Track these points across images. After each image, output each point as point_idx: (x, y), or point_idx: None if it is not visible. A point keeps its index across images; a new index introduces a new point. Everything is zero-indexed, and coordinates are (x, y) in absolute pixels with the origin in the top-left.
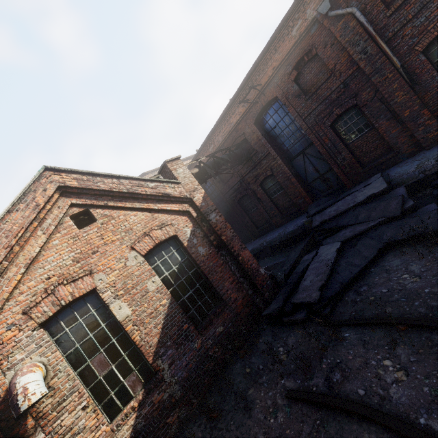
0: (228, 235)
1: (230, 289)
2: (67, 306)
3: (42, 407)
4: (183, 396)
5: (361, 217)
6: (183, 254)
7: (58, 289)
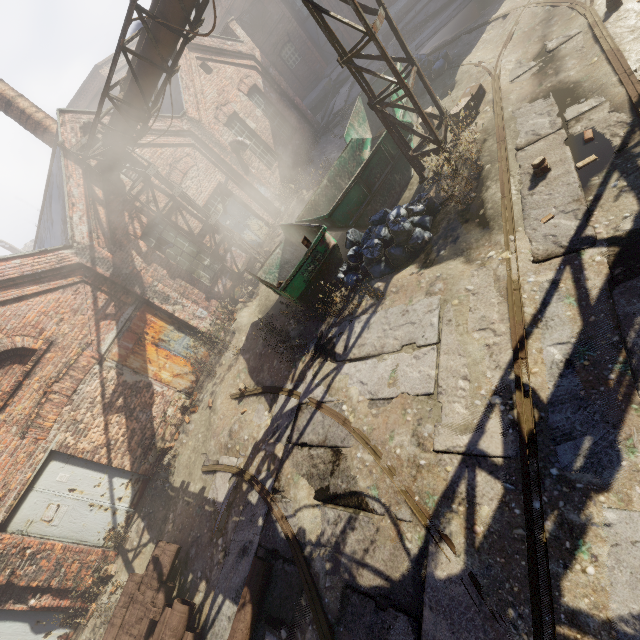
0: (284, 86)
1: (295, 122)
2: (227, 121)
3: (245, 159)
4: (293, 167)
5: (361, 63)
6: (263, 99)
7: (222, 109)
